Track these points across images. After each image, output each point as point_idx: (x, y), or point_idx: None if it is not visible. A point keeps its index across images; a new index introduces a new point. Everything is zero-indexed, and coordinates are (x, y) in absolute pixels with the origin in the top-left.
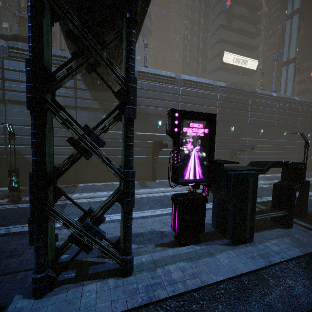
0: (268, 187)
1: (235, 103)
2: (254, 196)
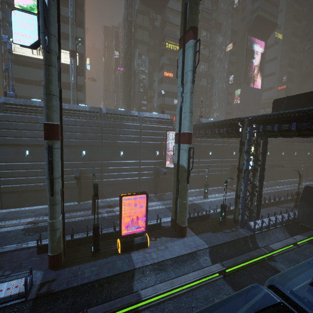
0: None
1: None
2: None
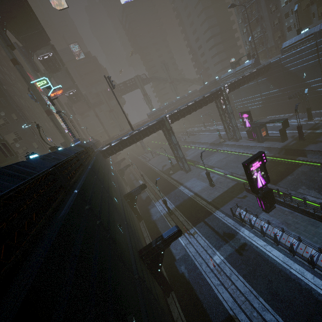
0: None
1: None
2: (259, 131)
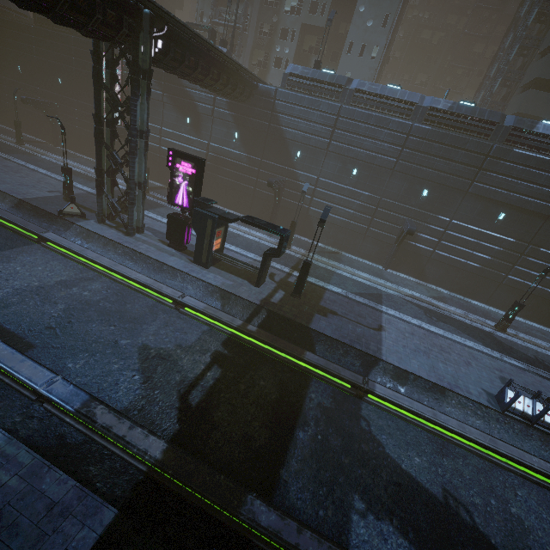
0: (385, 292)
1: (450, 147)
2: (211, 234)
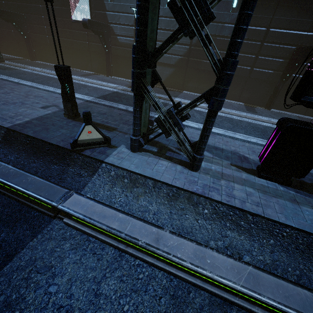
0: None
1: None
2: None
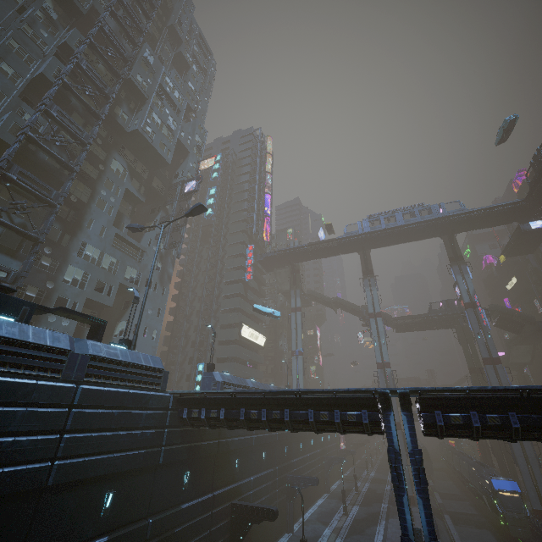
0: None
1: None
2: None
